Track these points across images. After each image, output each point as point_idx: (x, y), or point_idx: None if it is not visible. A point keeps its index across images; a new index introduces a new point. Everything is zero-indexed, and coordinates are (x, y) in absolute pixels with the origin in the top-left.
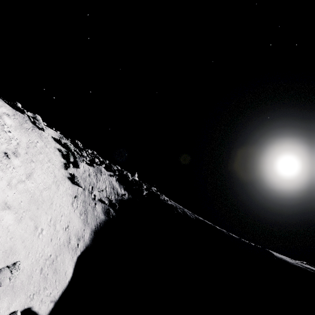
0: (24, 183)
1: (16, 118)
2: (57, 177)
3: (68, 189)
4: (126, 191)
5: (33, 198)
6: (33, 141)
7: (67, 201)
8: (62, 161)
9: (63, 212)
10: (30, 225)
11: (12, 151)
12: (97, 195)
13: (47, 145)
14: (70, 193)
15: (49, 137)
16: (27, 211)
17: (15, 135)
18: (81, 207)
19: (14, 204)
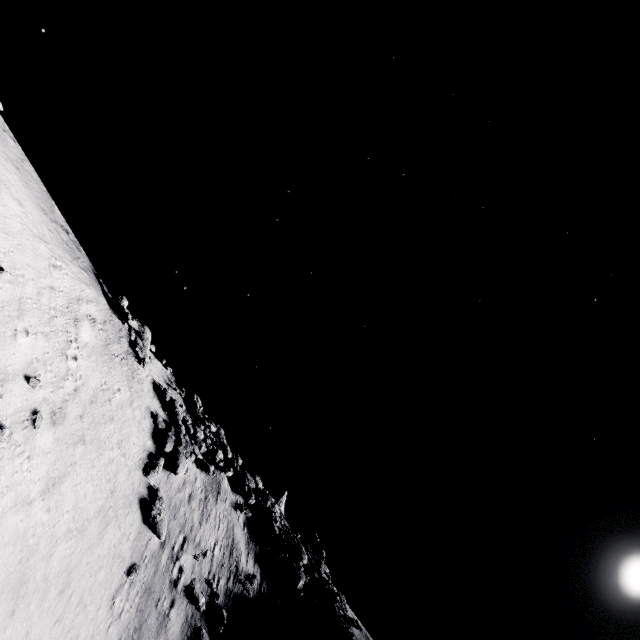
0: (28, 509)
1: (106, 329)
2: (116, 495)
3: (125, 538)
4: (258, 564)
5: (21, 568)
6: (111, 387)
7: (105, 583)
8: (147, 446)
9: (76, 633)
10: None
11: (51, 408)
12: (186, 570)
13: (135, 401)
14: (125, 553)
15: (148, 379)
16: None
17: (81, 368)
18: (133, 614)
19: None
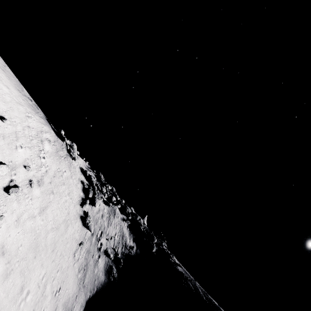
0: (34, 219)
1: (56, 144)
2: (70, 214)
3: (76, 231)
4: (135, 242)
5: (35, 241)
6: (62, 170)
7: (70, 248)
8: (81, 195)
9: (61, 266)
10: (16, 284)
11: (37, 179)
12: (103, 244)
13: (73, 176)
14: (77, 237)
15: (78, 167)
16: (21, 261)
17: (47, 162)
18: (83, 260)
19: (11, 248)
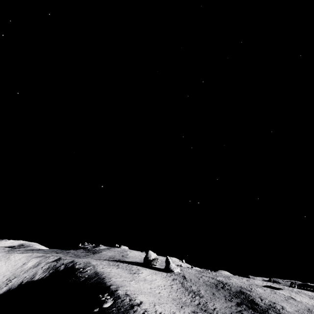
0: None
1: (0, 257)
2: None
3: None
4: (45, 274)
5: None
6: None
7: None
8: (9, 268)
9: None
10: None
11: None
12: (13, 281)
13: (7, 263)
14: None
15: (16, 258)
16: None
17: None
18: None
19: None
